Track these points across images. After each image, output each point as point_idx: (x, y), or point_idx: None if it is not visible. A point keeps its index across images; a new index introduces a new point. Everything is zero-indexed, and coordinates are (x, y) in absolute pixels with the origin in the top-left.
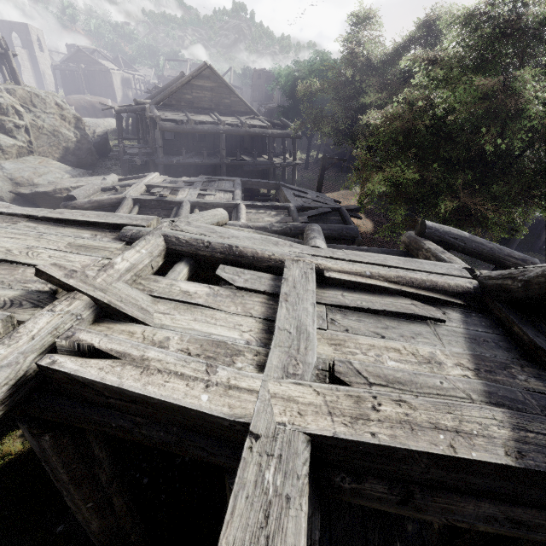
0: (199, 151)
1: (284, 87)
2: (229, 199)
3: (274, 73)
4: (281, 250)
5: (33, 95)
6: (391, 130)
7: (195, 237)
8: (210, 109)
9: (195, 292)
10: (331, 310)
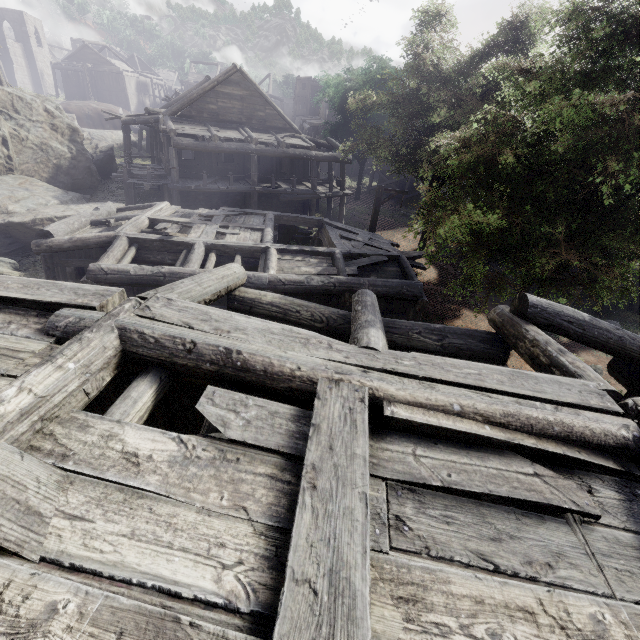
0: (225, 175)
1: (333, 99)
2: (256, 240)
3: (320, 82)
4: (312, 358)
5: (15, 98)
6: (469, 159)
7: (172, 333)
8: (239, 123)
9: (149, 455)
10: (395, 490)
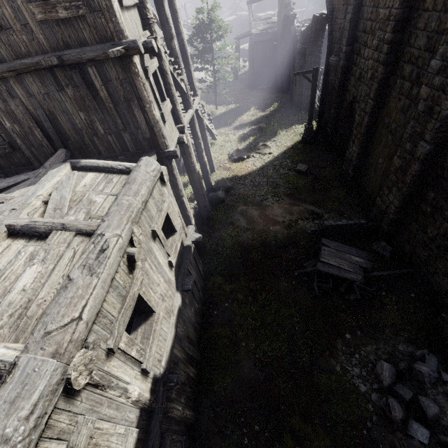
0: None
1: None
2: None
3: None
4: None
5: None
6: None
7: None
8: (269, 9)
9: None
10: None
